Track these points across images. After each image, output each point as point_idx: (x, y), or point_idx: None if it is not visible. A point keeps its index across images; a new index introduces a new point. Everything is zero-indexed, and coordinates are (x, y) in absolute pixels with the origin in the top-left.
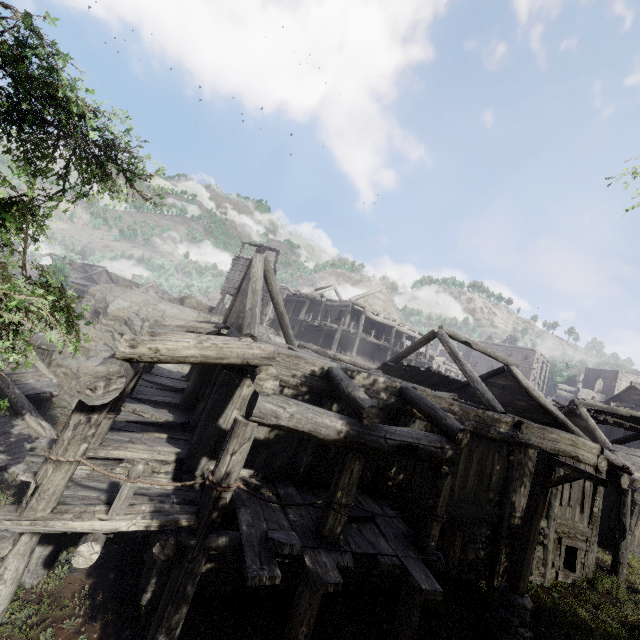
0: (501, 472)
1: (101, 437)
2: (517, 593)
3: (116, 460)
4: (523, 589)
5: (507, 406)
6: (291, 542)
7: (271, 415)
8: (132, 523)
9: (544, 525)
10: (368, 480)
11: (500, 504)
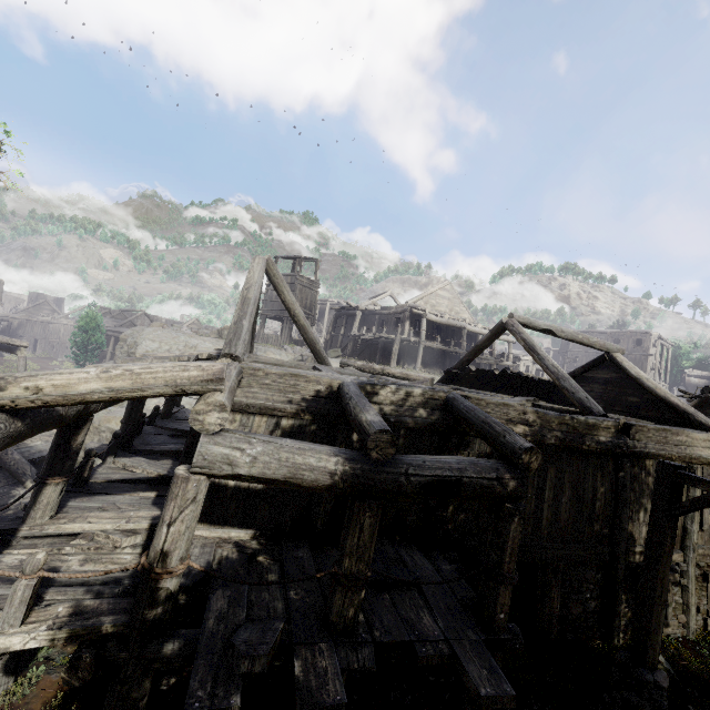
0: (608, 495)
1: (50, 508)
2: (645, 666)
3: (73, 535)
4: (653, 660)
5: (613, 405)
6: (253, 651)
7: (221, 462)
8: (30, 637)
9: (679, 559)
10: (416, 526)
11: (611, 538)
